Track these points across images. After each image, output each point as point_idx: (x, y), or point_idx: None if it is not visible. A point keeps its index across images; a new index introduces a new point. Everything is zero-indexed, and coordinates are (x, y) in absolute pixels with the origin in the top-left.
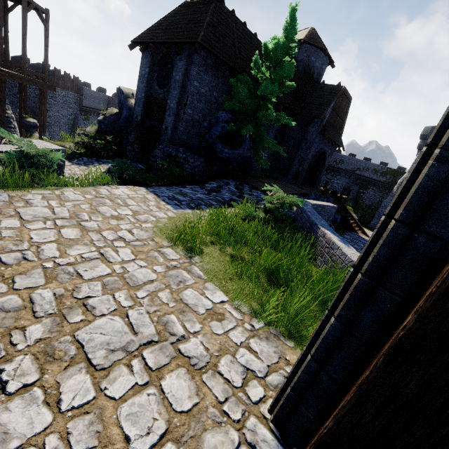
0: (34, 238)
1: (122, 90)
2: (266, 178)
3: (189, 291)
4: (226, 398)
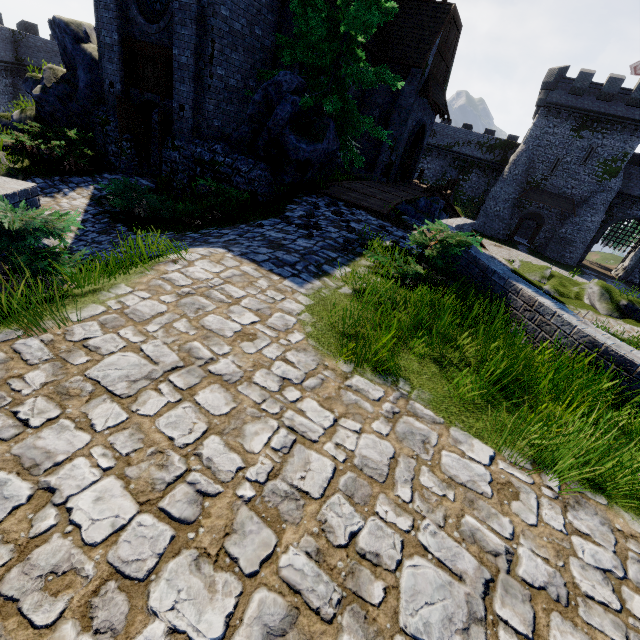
0: (174, 436)
1: (62, 24)
2: (348, 179)
3: (446, 457)
4: (625, 637)
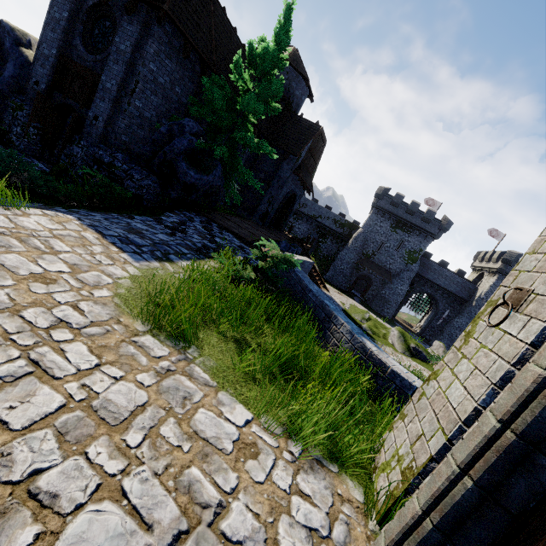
0: None
1: (8, 27)
2: (231, 214)
3: (202, 413)
4: None
